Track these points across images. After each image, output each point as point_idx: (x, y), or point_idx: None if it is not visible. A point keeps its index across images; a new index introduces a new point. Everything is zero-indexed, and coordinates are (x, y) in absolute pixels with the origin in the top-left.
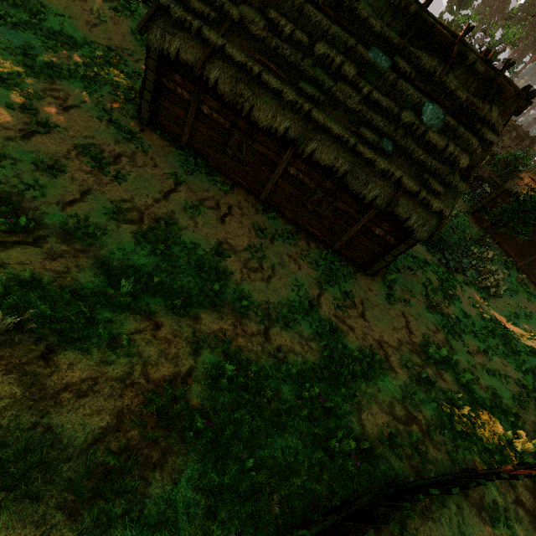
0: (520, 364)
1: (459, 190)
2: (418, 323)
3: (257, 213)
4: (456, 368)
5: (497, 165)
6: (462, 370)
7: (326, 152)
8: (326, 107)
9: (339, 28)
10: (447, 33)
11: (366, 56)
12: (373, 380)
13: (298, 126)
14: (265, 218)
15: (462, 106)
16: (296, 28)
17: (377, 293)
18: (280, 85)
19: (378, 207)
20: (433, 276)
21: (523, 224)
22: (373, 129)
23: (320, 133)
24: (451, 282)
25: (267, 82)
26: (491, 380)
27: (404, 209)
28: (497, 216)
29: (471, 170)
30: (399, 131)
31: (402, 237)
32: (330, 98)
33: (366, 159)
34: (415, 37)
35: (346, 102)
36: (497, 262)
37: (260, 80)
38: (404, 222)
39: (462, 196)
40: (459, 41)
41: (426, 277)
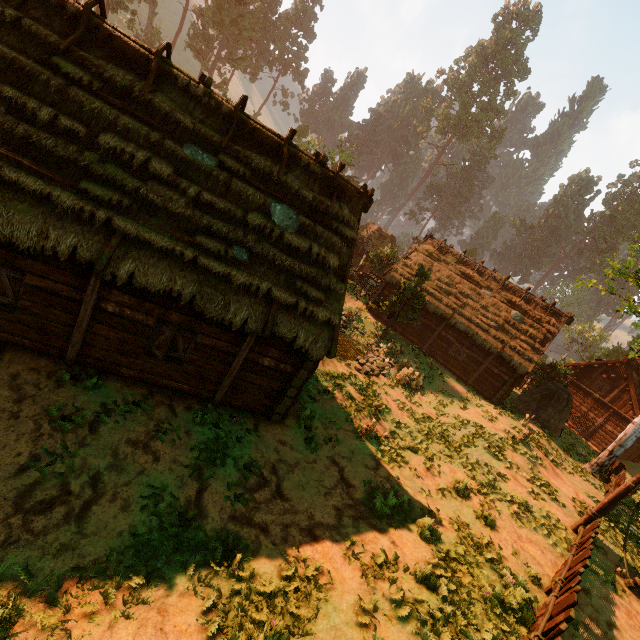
0: (466, 463)
1: (340, 292)
2: (354, 466)
3: (59, 387)
4: (413, 511)
5: (373, 261)
6: (420, 510)
7: (152, 272)
8: (137, 214)
9: (133, 119)
10: (272, 134)
11: (181, 153)
12: (310, 630)
13: (94, 242)
14: (77, 390)
15: (313, 206)
16: (61, 114)
17: (293, 444)
18: (43, 185)
19: (254, 332)
20: (354, 391)
21: (412, 310)
22: (217, 236)
23: (136, 248)
24: (374, 390)
25: (17, 182)
26: (451, 504)
27: (286, 328)
28: (390, 308)
29: (345, 269)
30: (250, 236)
31: (299, 361)
32: (141, 202)
33: (217, 274)
34: (239, 137)
35: (167, 206)
36: (407, 352)
37: (2, 180)
38: (294, 342)
39: (356, 294)
40: (286, 143)
41: (347, 396)
